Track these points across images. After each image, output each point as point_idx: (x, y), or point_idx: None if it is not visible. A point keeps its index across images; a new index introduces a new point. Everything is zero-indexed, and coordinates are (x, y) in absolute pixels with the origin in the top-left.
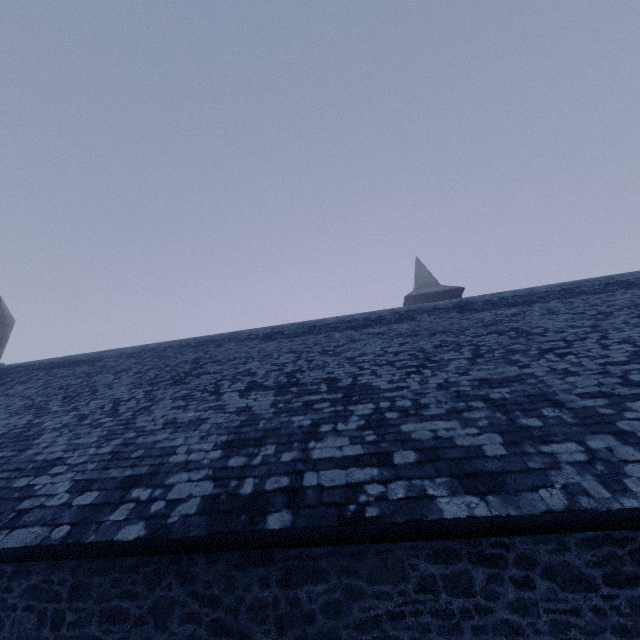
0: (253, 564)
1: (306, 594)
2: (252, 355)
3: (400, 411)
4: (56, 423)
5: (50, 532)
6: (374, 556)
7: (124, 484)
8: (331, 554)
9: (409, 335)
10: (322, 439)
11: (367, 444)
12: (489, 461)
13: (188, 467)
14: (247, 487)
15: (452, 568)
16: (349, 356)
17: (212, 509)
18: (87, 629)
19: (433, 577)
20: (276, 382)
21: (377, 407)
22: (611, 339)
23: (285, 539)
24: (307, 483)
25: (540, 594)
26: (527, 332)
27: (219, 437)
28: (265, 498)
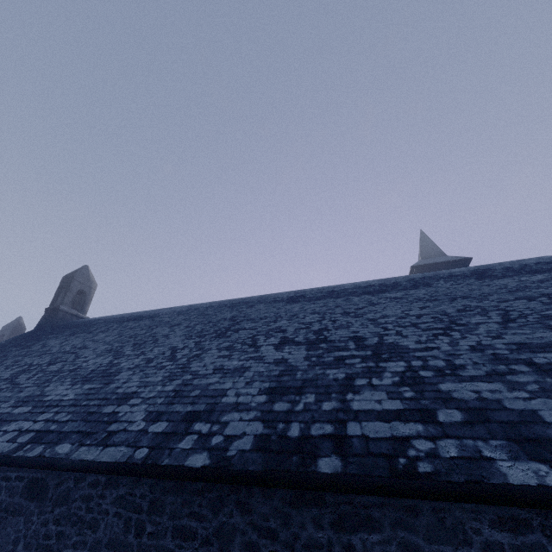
0: (306, 504)
1: (360, 541)
2: (280, 315)
3: (434, 370)
4: (130, 364)
5: (133, 452)
6: (430, 513)
7: (187, 418)
8: (383, 505)
9: (428, 300)
10: (359, 392)
11: (406, 400)
12: (550, 427)
13: (239, 408)
14: (294, 430)
15: (522, 539)
16: (371, 317)
17: (265, 447)
18: (163, 541)
19: (500, 545)
20: (306, 338)
21: (409, 365)
22: None
23: (338, 484)
24: (351, 432)
25: None
26: None
27: (262, 384)
28: (312, 442)
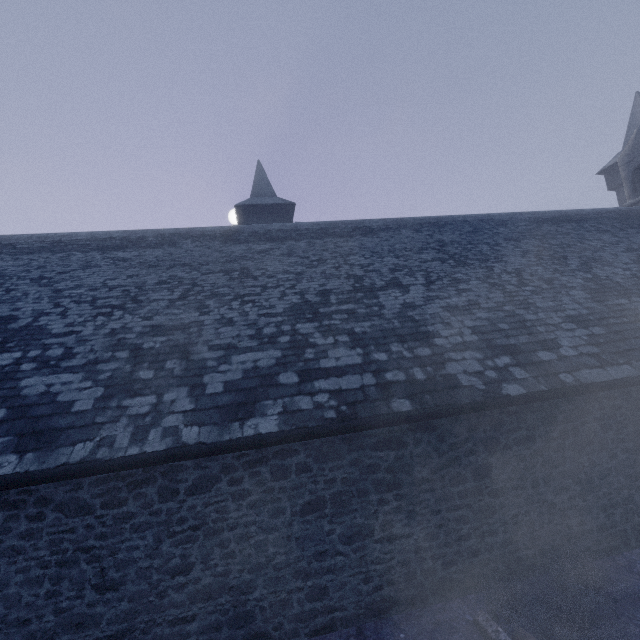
0: None
1: None
2: None
3: (41, 362)
4: None
5: None
6: None
7: None
8: None
9: (149, 265)
10: None
11: None
12: (67, 417)
13: None
14: None
15: None
16: (60, 288)
17: None
18: None
19: None
20: None
21: (22, 357)
22: (295, 289)
23: None
24: None
25: (48, 523)
26: (248, 274)
27: None
28: None
